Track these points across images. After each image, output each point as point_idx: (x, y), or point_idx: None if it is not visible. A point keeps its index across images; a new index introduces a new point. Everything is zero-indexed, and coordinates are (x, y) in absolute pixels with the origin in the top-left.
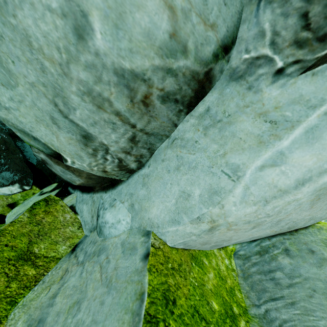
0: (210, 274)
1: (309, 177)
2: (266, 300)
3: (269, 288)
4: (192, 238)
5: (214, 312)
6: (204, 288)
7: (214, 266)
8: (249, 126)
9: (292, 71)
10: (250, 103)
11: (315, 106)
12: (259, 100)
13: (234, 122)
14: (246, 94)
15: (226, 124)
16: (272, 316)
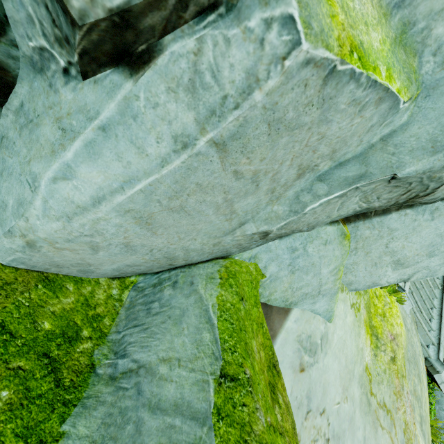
0: (68, 299)
1: (103, 195)
2: (130, 327)
3: (140, 317)
4: (20, 255)
5: (38, 331)
6: (39, 310)
7: (84, 293)
8: (48, 132)
9: (76, 74)
10: (53, 105)
11: (92, 118)
12: (59, 102)
13: (41, 124)
14: (49, 92)
15: (35, 126)
16: (124, 340)
